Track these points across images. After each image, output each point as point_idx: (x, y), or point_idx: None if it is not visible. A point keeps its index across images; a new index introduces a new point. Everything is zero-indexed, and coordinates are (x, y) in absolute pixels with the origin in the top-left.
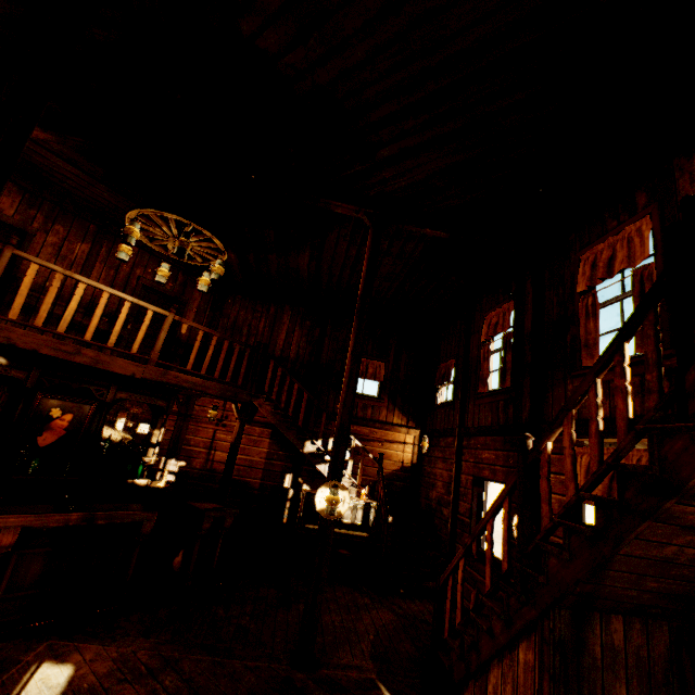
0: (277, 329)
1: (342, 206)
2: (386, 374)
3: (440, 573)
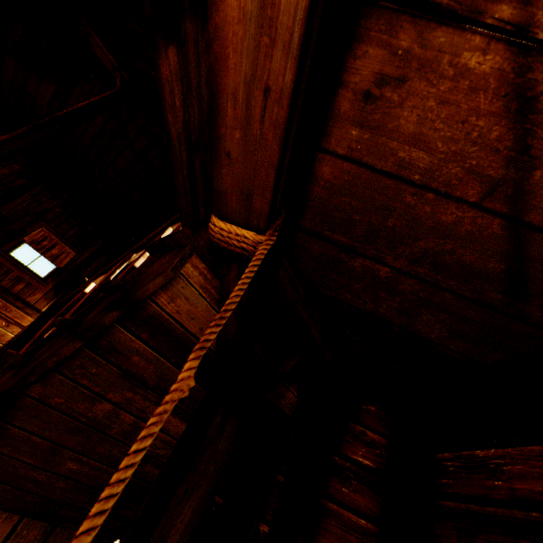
0: None
1: (103, 50)
2: (70, 263)
3: None
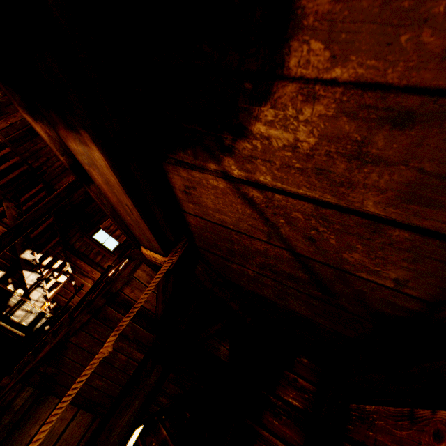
0: (68, 172)
1: None
2: (127, 240)
3: (19, 362)
